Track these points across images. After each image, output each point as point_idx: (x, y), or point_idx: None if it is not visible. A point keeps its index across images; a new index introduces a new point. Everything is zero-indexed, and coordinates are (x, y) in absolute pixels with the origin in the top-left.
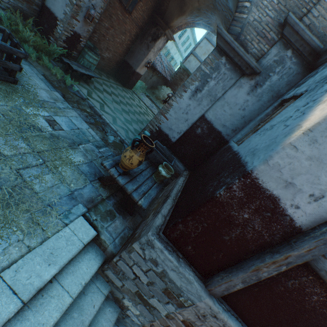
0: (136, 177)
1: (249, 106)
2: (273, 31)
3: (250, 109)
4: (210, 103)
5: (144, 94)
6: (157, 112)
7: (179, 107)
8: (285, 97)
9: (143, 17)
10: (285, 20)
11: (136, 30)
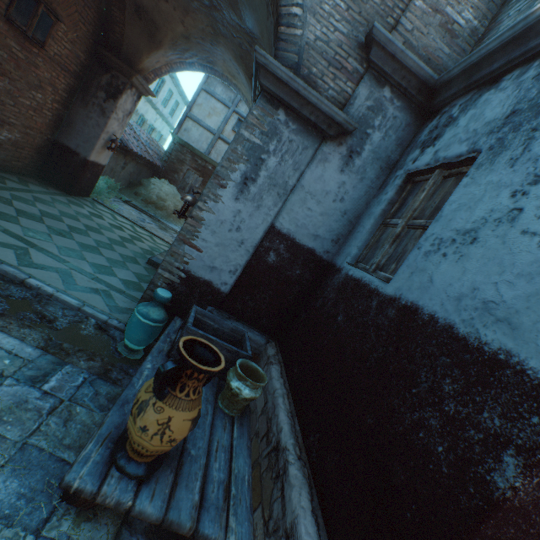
0: (185, 448)
1: (349, 192)
2: (353, 57)
3: (352, 197)
4: (280, 201)
5: (118, 199)
6: (156, 227)
7: (219, 219)
8: (413, 167)
9: (76, 54)
10: (369, 36)
11: (65, 80)
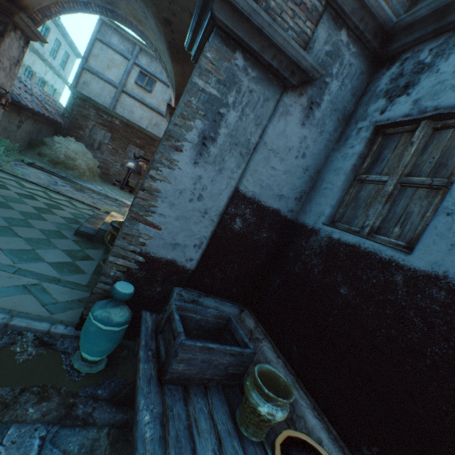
0: None
1: (310, 147)
2: None
3: (312, 152)
4: (243, 161)
5: (20, 162)
6: (72, 189)
7: (177, 189)
8: (384, 118)
9: None
10: None
11: None
